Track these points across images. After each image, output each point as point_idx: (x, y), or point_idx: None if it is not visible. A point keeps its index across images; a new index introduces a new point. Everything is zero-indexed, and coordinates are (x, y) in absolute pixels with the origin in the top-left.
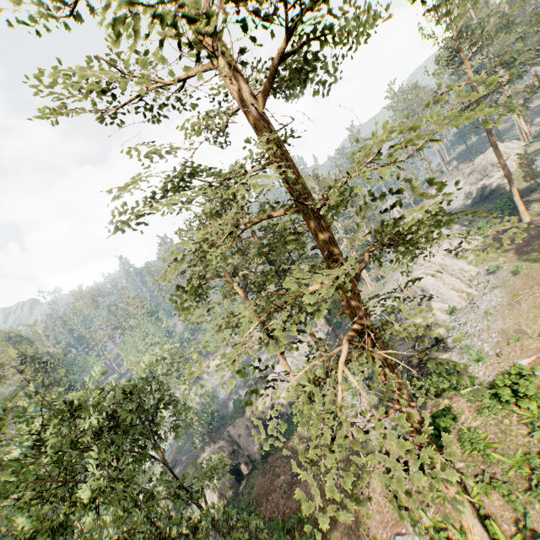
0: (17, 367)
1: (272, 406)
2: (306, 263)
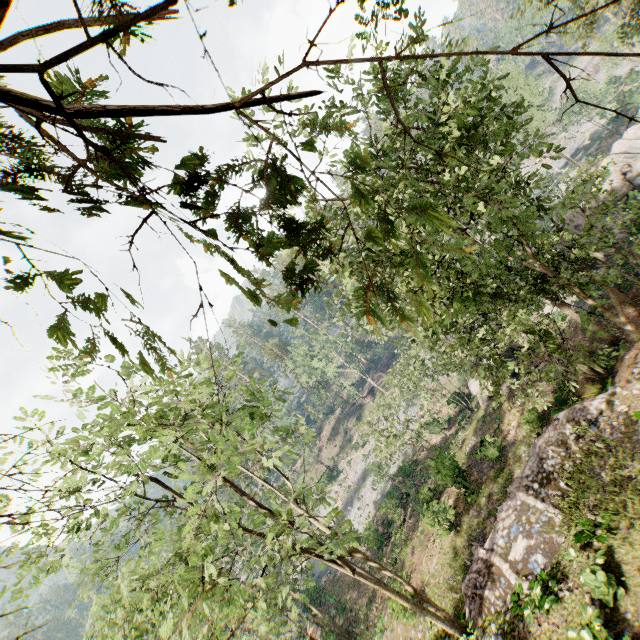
0: None
1: (624, 182)
2: None
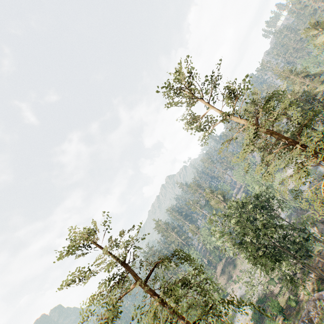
0: (208, 195)
1: None
2: (323, 112)
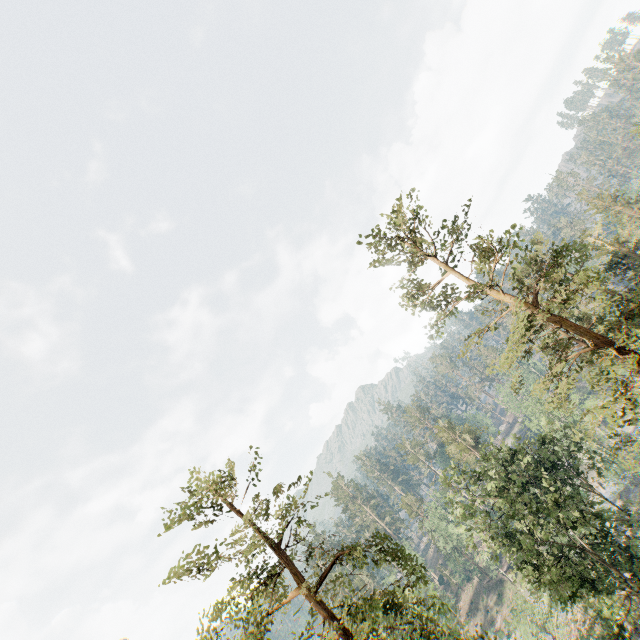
0: (443, 433)
1: None
2: None
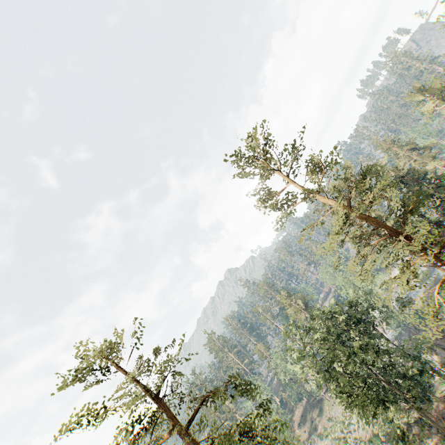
0: (283, 300)
1: None
2: (436, 196)
